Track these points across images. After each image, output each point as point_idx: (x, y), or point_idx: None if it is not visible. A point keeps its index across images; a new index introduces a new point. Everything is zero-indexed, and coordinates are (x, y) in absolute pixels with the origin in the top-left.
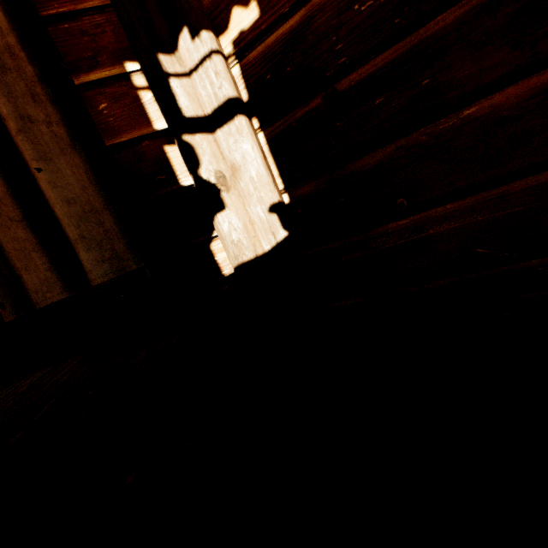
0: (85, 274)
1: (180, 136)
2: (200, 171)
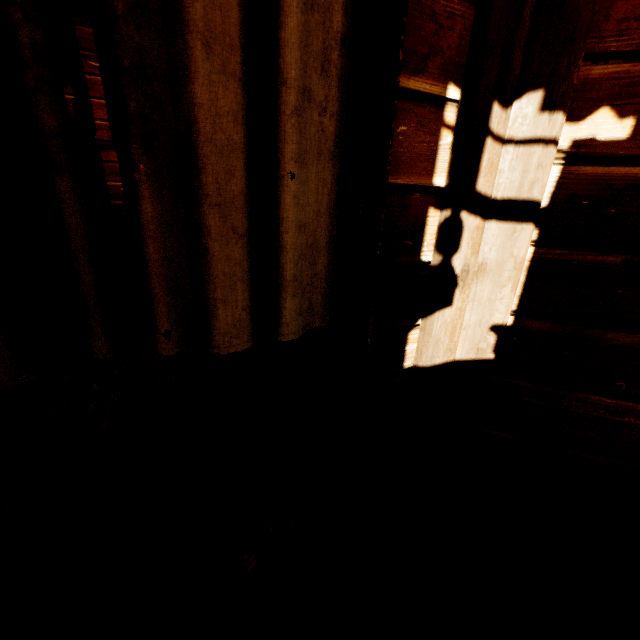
0: (276, 323)
1: (459, 210)
2: (454, 258)
